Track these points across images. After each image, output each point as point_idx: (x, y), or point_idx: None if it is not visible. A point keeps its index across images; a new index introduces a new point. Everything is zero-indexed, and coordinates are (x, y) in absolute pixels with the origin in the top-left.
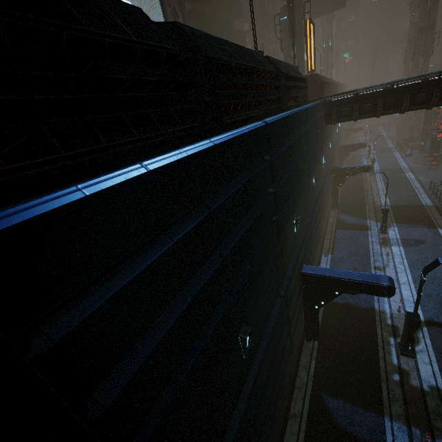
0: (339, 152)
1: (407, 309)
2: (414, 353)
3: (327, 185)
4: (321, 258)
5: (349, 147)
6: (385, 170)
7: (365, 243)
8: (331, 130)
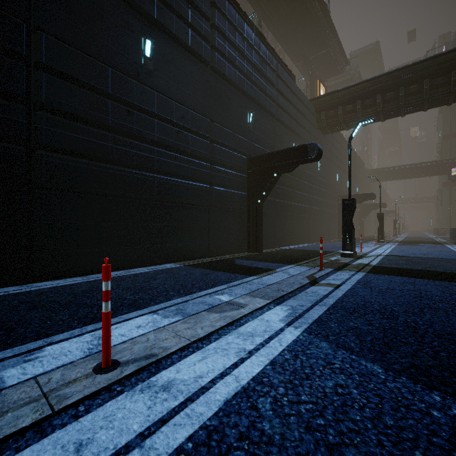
0: (359, 209)
1: (371, 253)
2: (358, 259)
3: (323, 191)
4: (304, 244)
5: (369, 205)
6: (411, 236)
7: (357, 243)
8: (337, 161)
